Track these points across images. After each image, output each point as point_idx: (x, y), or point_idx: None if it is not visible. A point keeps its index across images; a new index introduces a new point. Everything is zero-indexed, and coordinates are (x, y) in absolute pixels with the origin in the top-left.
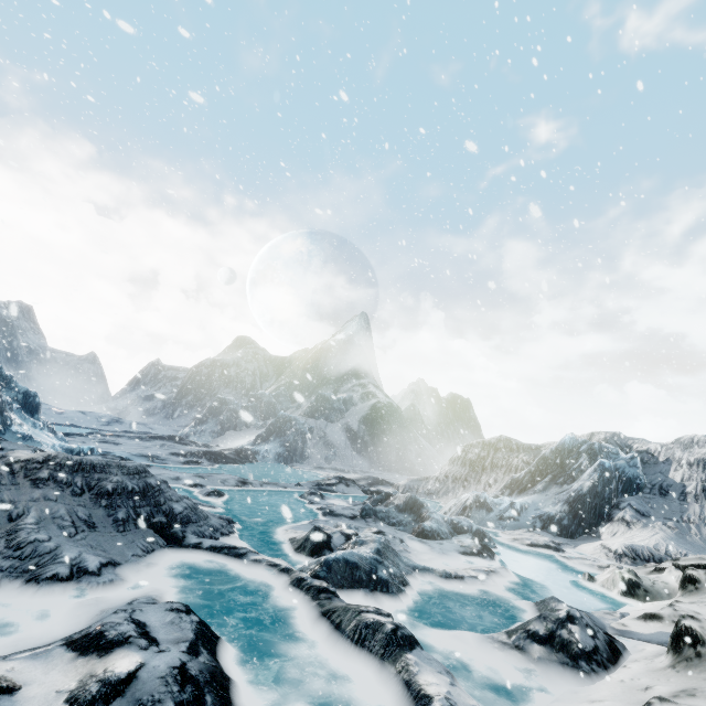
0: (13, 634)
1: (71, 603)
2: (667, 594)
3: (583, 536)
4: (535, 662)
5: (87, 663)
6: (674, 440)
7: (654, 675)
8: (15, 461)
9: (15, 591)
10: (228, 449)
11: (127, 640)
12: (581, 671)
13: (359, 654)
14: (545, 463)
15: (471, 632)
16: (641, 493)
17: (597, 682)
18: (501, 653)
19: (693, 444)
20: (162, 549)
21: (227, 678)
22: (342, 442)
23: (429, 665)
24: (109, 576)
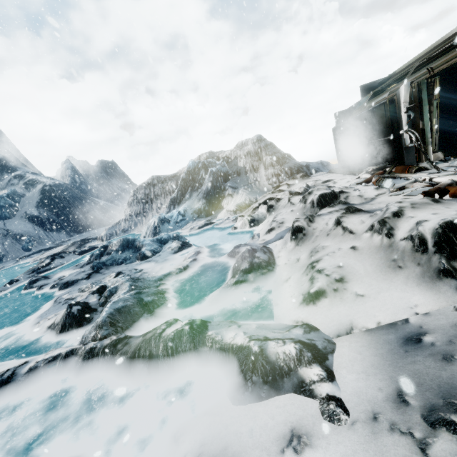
0: None
1: None
2: (264, 217)
3: (216, 211)
4: (253, 282)
5: None
6: (235, 146)
7: (293, 253)
8: None
9: None
10: None
11: None
12: (271, 271)
13: (179, 359)
14: (185, 182)
15: (217, 291)
16: (231, 178)
17: (277, 271)
18: (238, 290)
19: (243, 145)
20: None
21: None
22: (31, 230)
23: (222, 328)
24: None
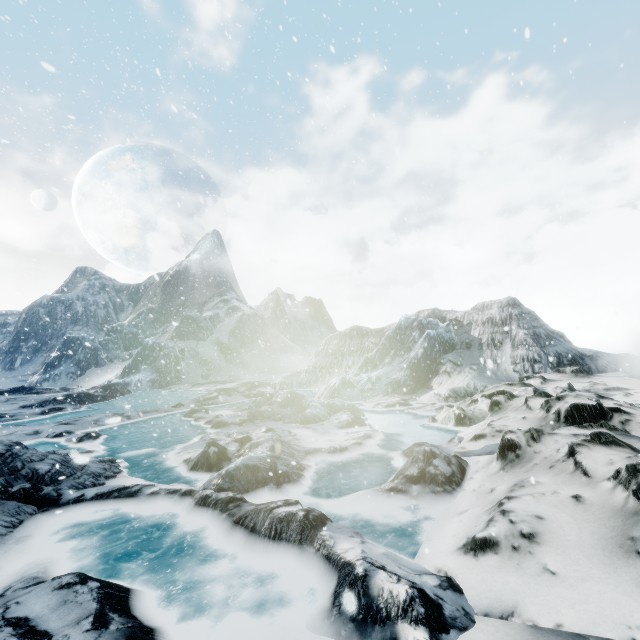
0: None
1: None
2: (482, 417)
3: (421, 390)
4: (415, 498)
5: None
6: (472, 308)
7: (493, 479)
8: None
9: None
10: (94, 388)
11: None
12: (447, 492)
13: (278, 547)
14: (389, 342)
15: (364, 491)
16: (455, 350)
17: (458, 496)
18: (390, 500)
19: (484, 308)
20: (34, 517)
21: (150, 631)
22: (216, 357)
23: (341, 534)
24: None
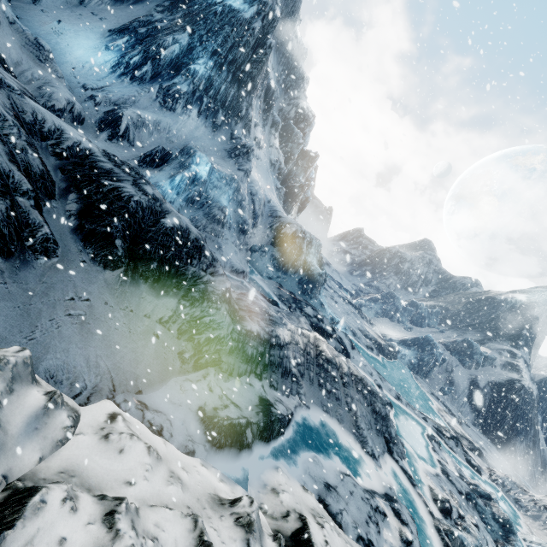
0: (366, 474)
1: (372, 468)
2: None
3: None
4: None
5: (398, 522)
6: None
7: None
8: (353, 374)
9: (359, 449)
10: (385, 340)
11: (407, 524)
12: None
13: None
14: None
15: None
16: None
17: None
18: None
19: None
20: (386, 453)
21: None
22: (462, 387)
23: None
24: (379, 463)
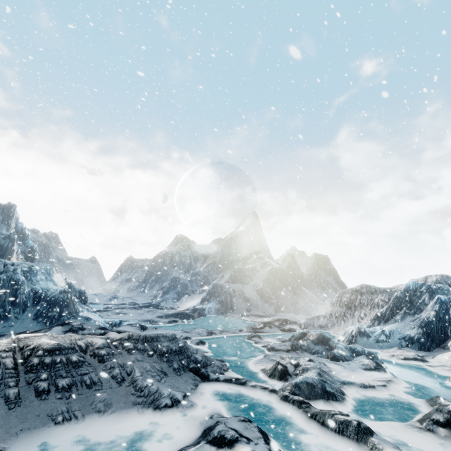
0: (167, 438)
1: (180, 420)
2: None
3: (436, 349)
4: (443, 438)
5: None
6: None
7: None
8: (115, 340)
9: (151, 415)
10: (188, 309)
11: (237, 439)
12: None
13: (342, 439)
14: (398, 301)
15: (396, 422)
16: None
17: None
18: (420, 434)
19: None
20: (201, 383)
21: None
22: (254, 297)
23: (386, 444)
24: (189, 402)
